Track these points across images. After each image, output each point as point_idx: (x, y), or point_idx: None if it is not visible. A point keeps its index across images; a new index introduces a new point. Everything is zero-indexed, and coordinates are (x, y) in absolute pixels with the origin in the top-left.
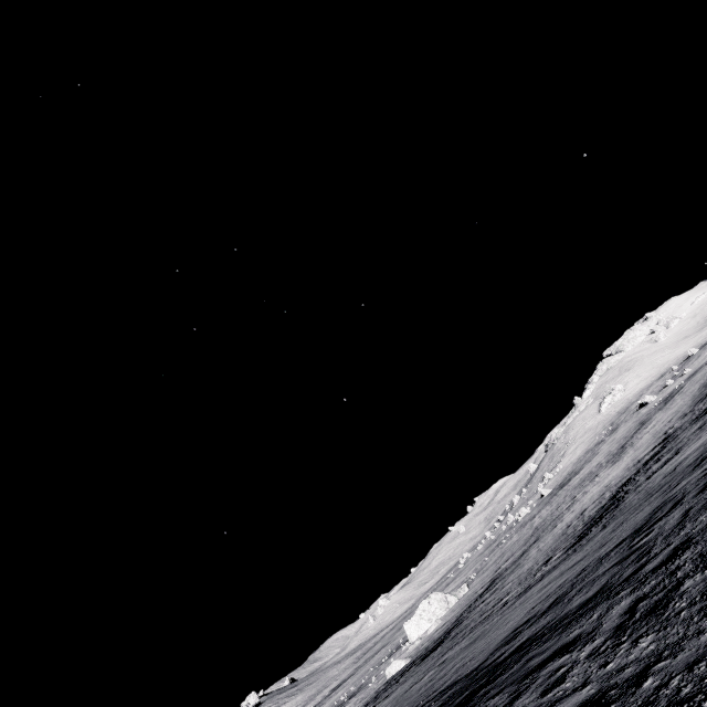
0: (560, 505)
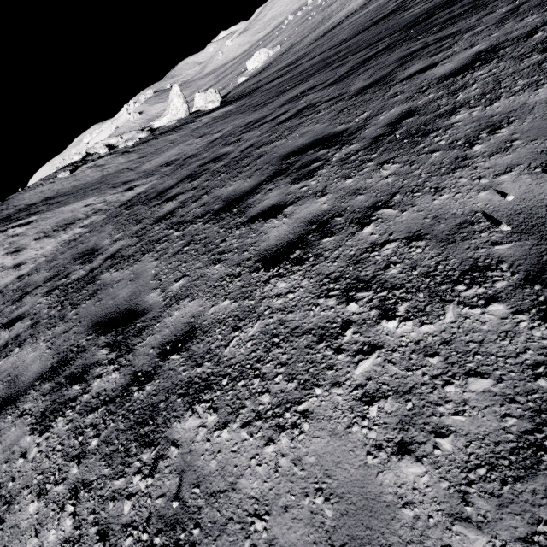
0: (340, 6)
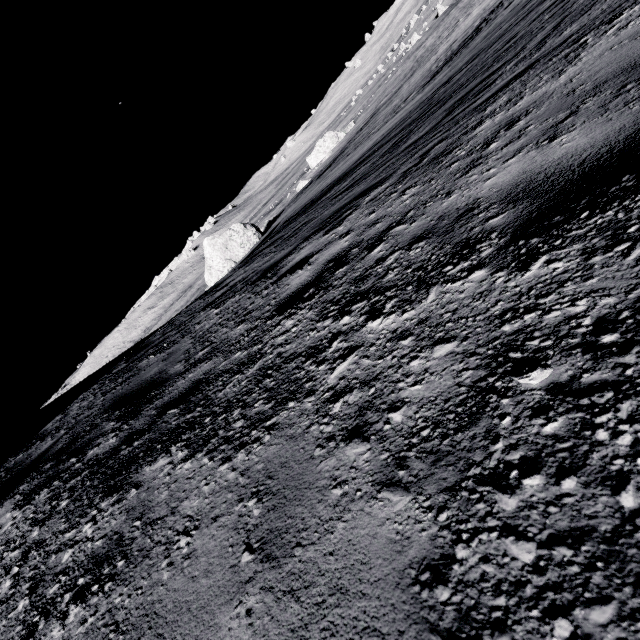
0: (444, 32)
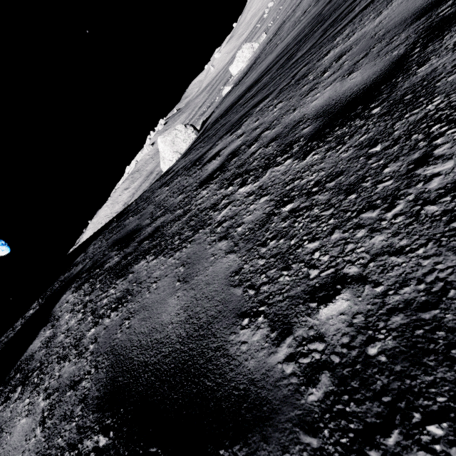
0: None
